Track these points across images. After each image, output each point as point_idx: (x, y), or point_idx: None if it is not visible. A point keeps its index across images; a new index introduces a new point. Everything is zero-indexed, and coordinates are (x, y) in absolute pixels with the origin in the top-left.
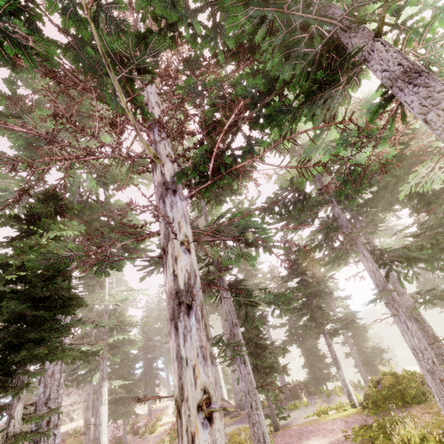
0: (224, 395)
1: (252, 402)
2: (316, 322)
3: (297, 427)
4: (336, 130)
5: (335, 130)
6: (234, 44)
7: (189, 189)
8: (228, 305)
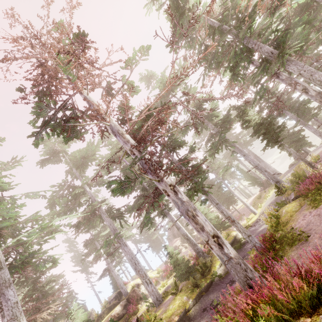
0: (264, 180)
1: (319, 132)
2: (304, 116)
3: (321, 151)
4: (314, 28)
5: (314, 28)
6: (303, 27)
7: (289, 75)
8: (290, 114)
